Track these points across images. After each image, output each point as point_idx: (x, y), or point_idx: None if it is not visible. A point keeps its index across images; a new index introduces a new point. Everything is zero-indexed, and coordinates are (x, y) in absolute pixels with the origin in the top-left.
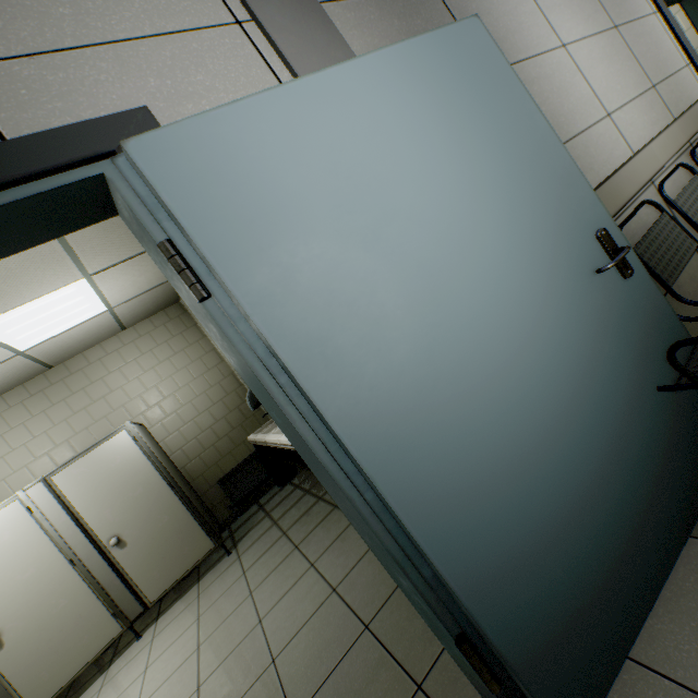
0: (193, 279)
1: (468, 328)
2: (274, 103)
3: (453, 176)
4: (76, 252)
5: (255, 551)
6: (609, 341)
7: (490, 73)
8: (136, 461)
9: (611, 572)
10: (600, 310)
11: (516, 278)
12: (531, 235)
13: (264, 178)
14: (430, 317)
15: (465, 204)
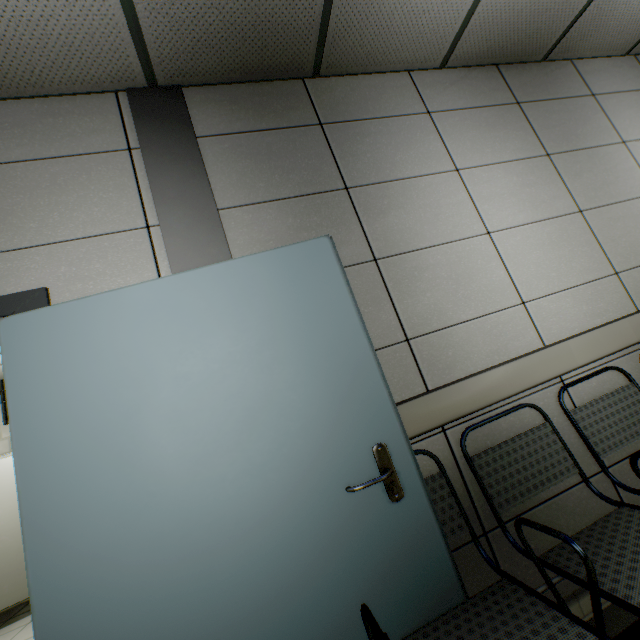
0: (6, 409)
1: (183, 505)
2: (112, 299)
3: (235, 369)
4: None
5: None
6: (339, 562)
7: (318, 284)
8: None
9: None
10: (343, 525)
11: (256, 471)
12: (293, 433)
13: (76, 352)
14: (152, 486)
15: (235, 395)
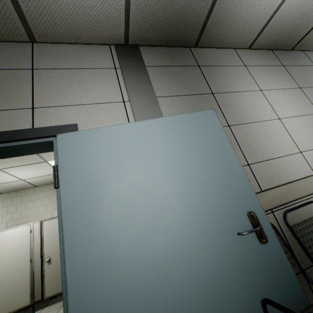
0: (56, 180)
1: (150, 237)
2: (112, 130)
3: (174, 167)
4: None
5: None
6: (236, 276)
7: (211, 130)
8: None
9: None
10: (236, 255)
11: (188, 221)
12: (205, 202)
13: (94, 153)
14: (133, 225)
15: (174, 180)
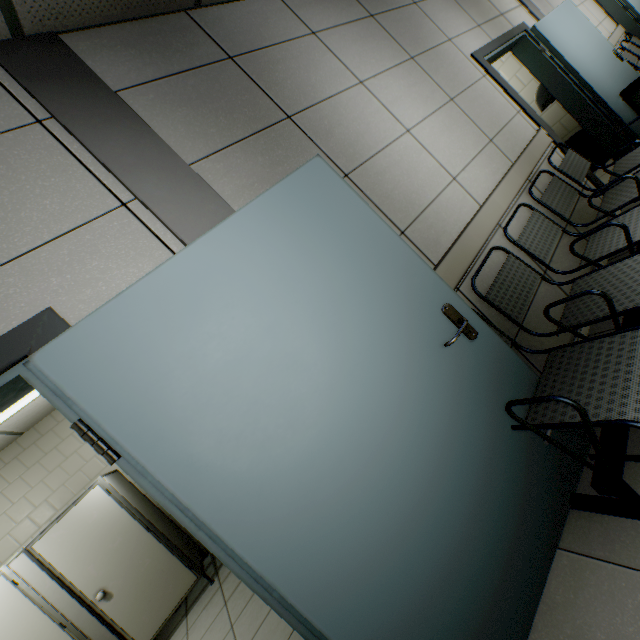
0: (104, 448)
1: (342, 426)
2: (155, 283)
3: (314, 297)
4: None
5: (234, 578)
6: (465, 399)
7: (335, 200)
8: (112, 513)
9: (492, 603)
10: (454, 374)
11: (378, 369)
12: (387, 327)
13: (153, 350)
14: (308, 426)
15: (327, 319)
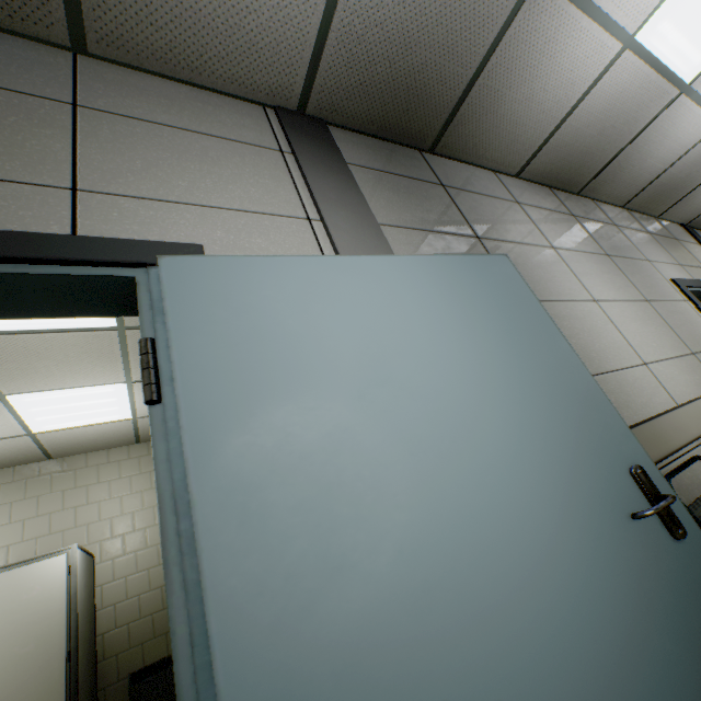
0: (152, 379)
1: (446, 535)
2: (305, 265)
3: (460, 363)
4: (131, 358)
5: None
6: (658, 628)
7: (513, 294)
8: (53, 601)
9: None
10: (641, 572)
11: (521, 490)
12: (545, 446)
13: (268, 313)
14: (398, 504)
15: (469, 392)
